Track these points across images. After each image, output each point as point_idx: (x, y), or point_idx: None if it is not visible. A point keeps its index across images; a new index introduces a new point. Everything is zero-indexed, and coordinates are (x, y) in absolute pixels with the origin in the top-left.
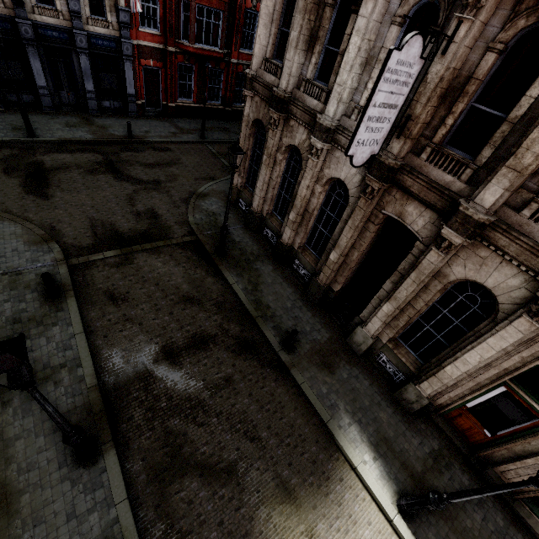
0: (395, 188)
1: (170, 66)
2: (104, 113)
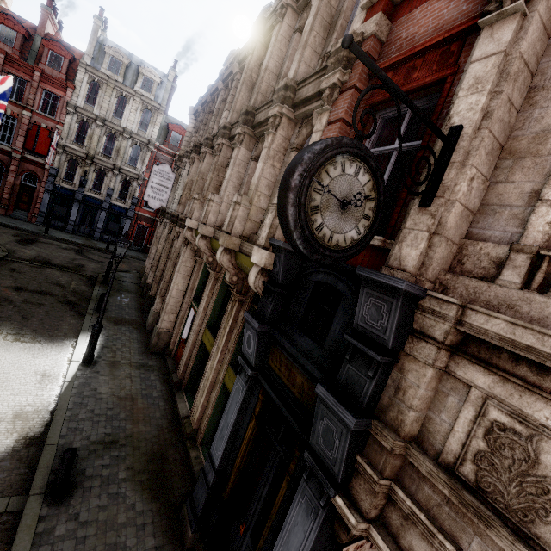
0: None
1: (155, 227)
2: (103, 241)
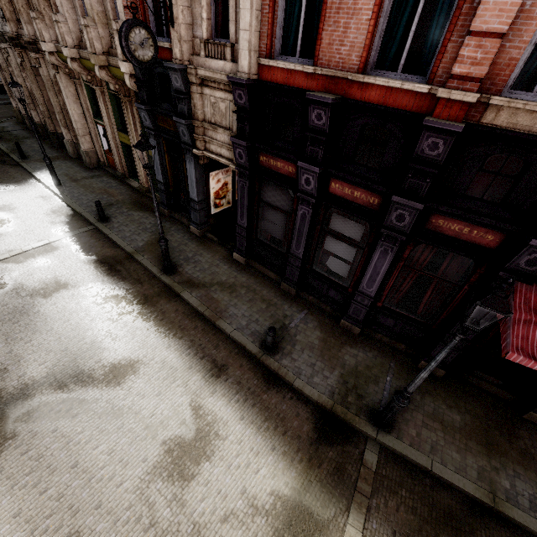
0: (26, 50)
1: None
2: None
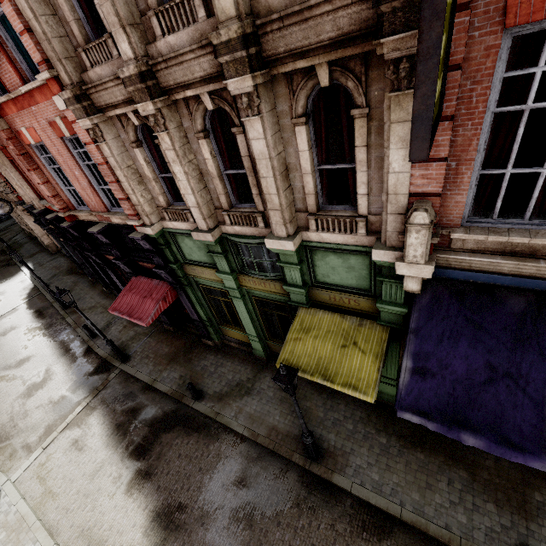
0: None
1: None
2: None
